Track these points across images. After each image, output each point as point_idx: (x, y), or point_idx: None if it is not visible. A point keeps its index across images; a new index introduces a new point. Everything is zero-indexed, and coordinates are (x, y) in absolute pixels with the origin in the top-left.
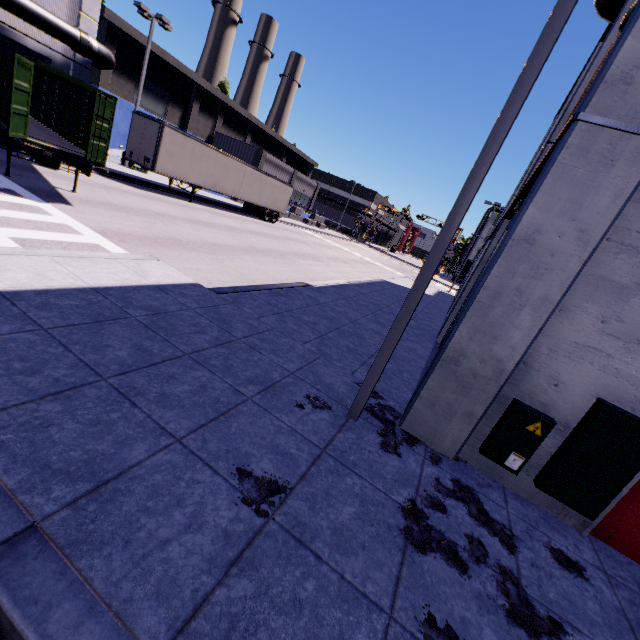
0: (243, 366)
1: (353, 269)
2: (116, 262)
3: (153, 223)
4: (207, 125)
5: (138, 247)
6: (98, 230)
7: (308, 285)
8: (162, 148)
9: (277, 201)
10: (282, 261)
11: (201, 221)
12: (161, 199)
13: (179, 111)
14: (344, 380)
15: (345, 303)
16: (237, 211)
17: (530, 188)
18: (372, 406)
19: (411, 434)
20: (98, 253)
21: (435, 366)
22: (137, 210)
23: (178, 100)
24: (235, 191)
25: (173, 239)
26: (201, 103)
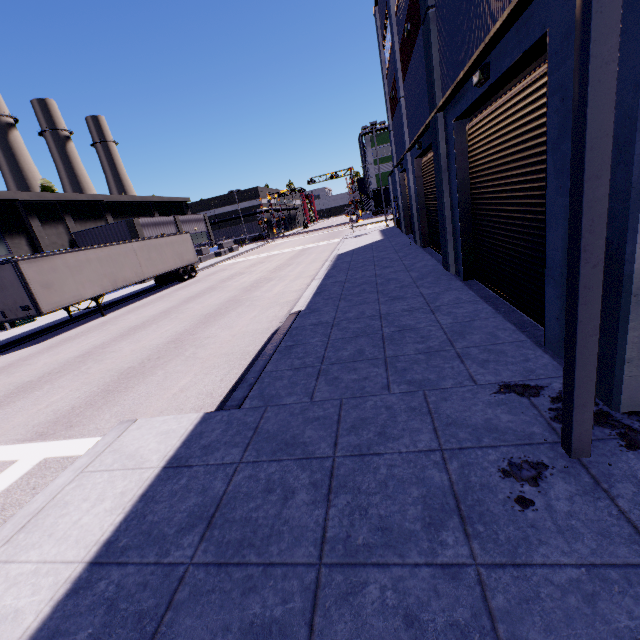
0: (392, 503)
1: (302, 265)
2: (88, 475)
3: (86, 371)
4: (60, 233)
5: (95, 419)
6: (30, 437)
7: (297, 313)
8: (32, 286)
9: (183, 255)
10: (243, 307)
11: (132, 328)
12: (72, 336)
13: (21, 238)
14: (484, 401)
15: (347, 304)
16: (153, 291)
17: (494, 41)
18: (556, 410)
19: (639, 411)
20: (54, 483)
21: (628, 310)
22: (57, 370)
23: (12, 229)
24: (138, 274)
25: (123, 373)
26: (37, 216)
